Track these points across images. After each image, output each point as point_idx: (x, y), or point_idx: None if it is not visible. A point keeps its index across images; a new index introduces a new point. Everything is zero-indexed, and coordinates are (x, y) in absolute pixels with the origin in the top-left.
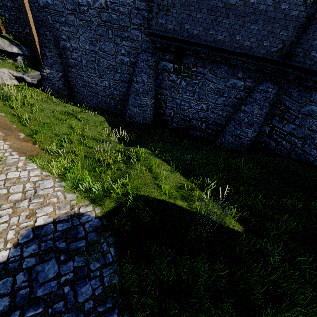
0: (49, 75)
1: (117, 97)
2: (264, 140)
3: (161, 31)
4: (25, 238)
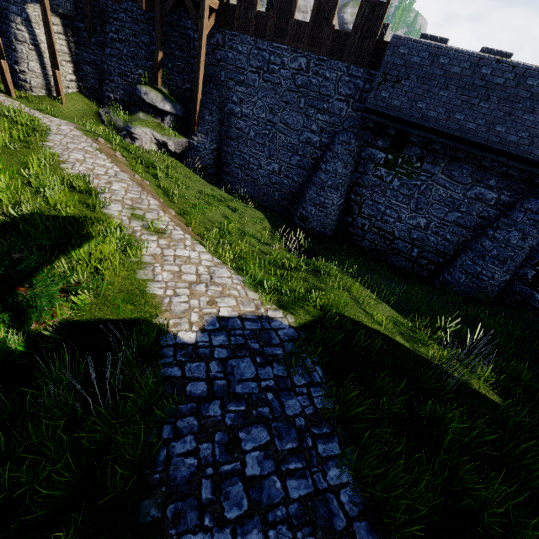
0: (200, 144)
1: (285, 188)
2: (521, 291)
3: (379, 108)
4: (211, 326)
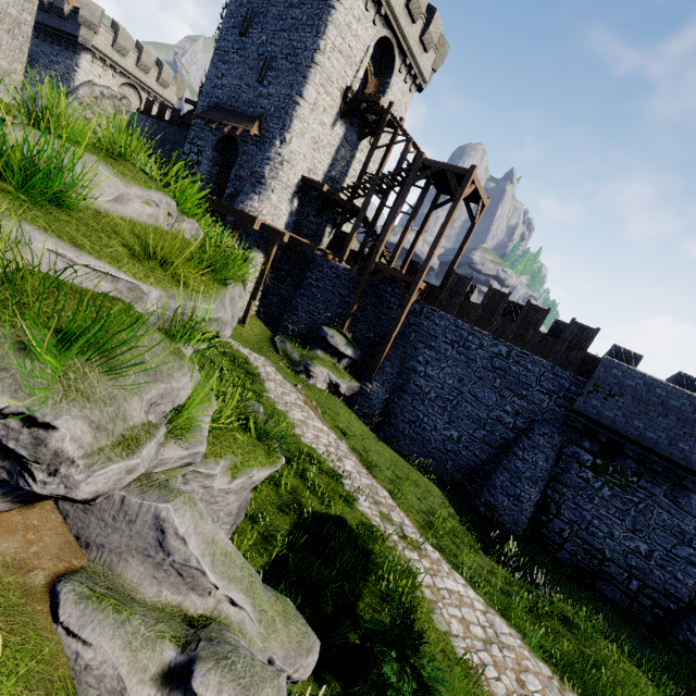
0: (374, 392)
1: (462, 460)
2: None
3: (589, 413)
4: None
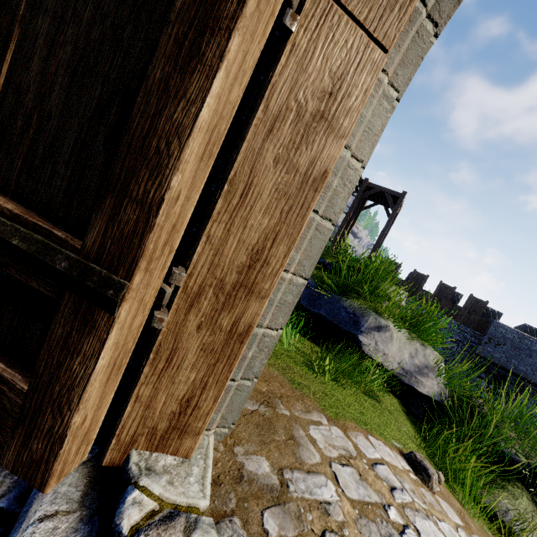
0: None
1: None
2: None
3: (486, 356)
4: None
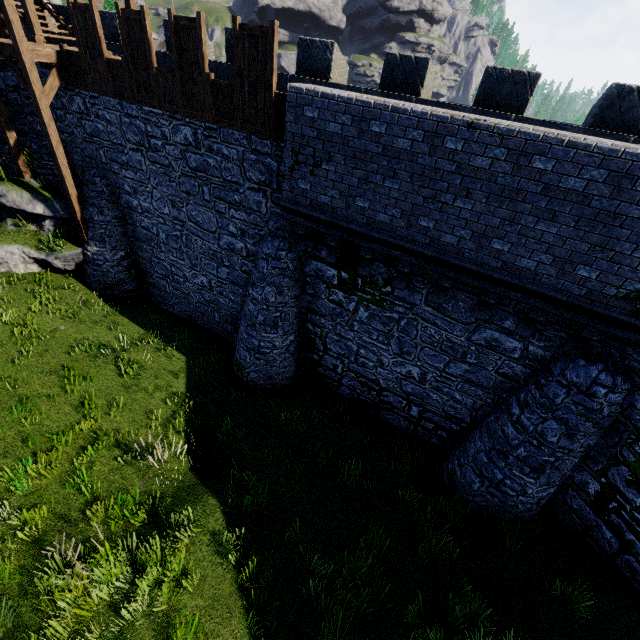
0: (97, 256)
1: (224, 309)
2: (580, 511)
3: (303, 206)
4: None
